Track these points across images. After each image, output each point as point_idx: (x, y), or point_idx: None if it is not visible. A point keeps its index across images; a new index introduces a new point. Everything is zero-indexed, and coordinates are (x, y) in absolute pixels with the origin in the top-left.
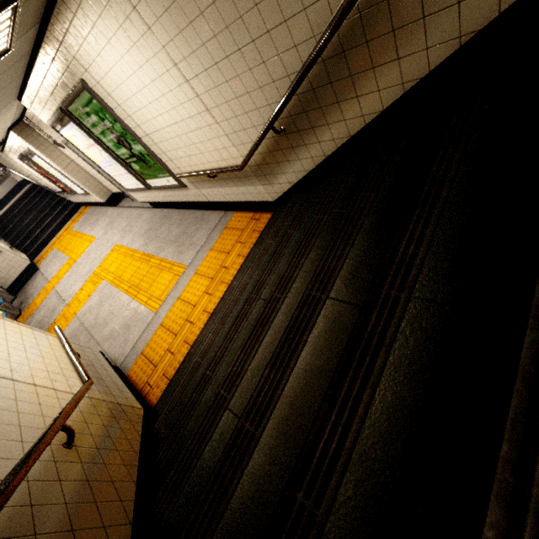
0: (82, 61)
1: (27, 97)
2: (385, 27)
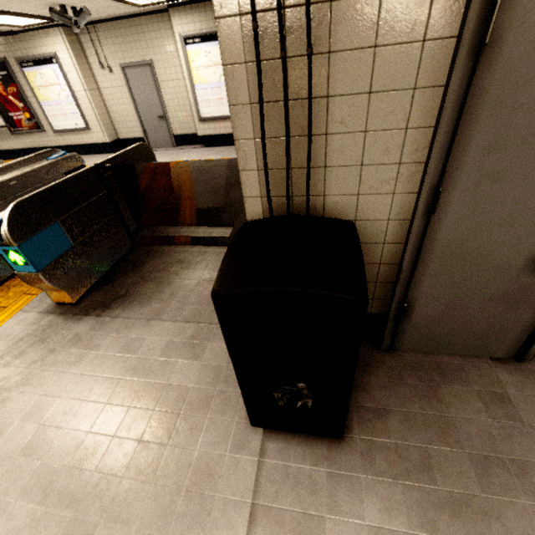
0: None
1: (192, 8)
2: None
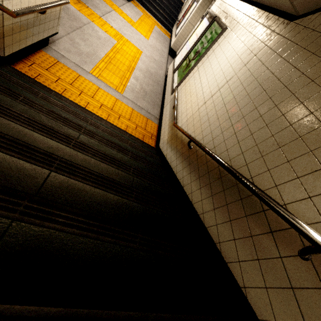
0: (235, 28)
1: None
2: (229, 200)
